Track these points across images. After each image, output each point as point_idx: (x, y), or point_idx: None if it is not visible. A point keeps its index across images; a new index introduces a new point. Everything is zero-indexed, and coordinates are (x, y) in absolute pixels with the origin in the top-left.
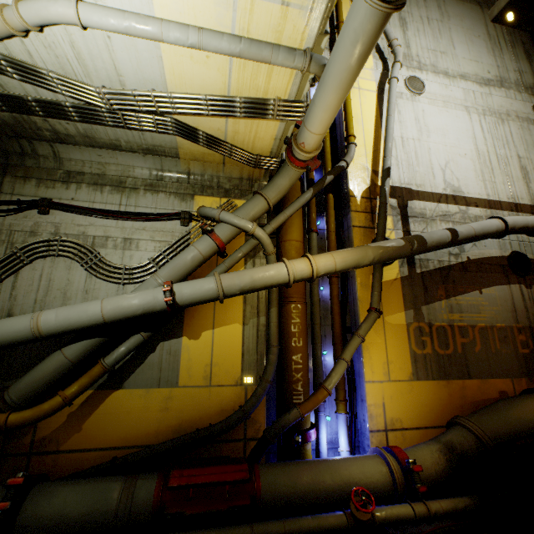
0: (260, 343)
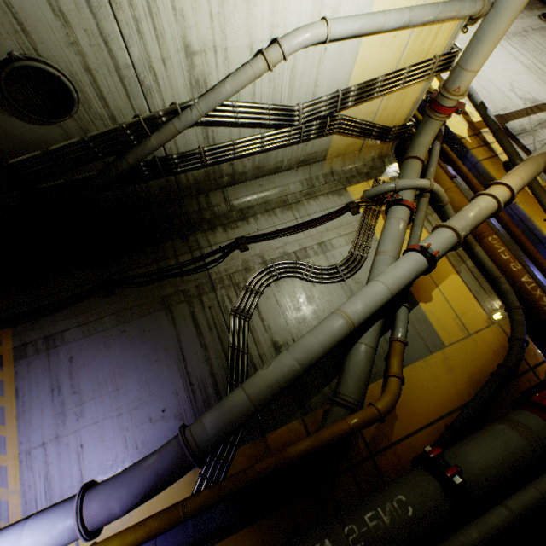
0: (481, 283)
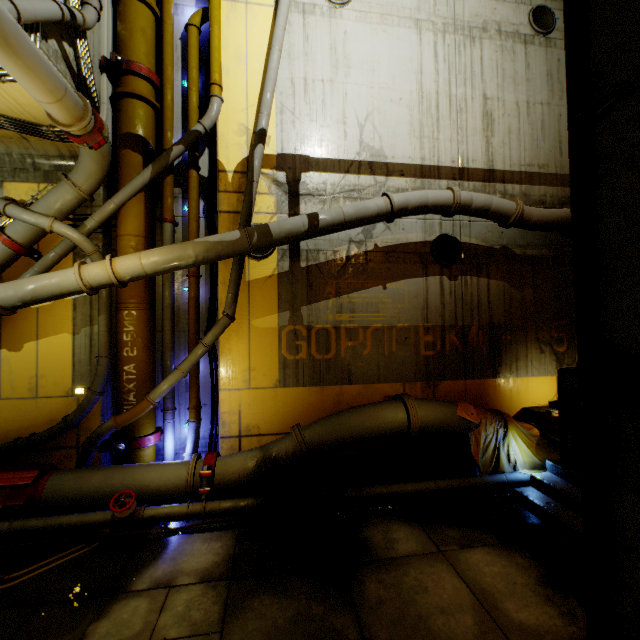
0: (95, 353)
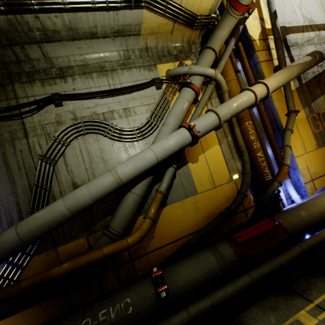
0: (233, 153)
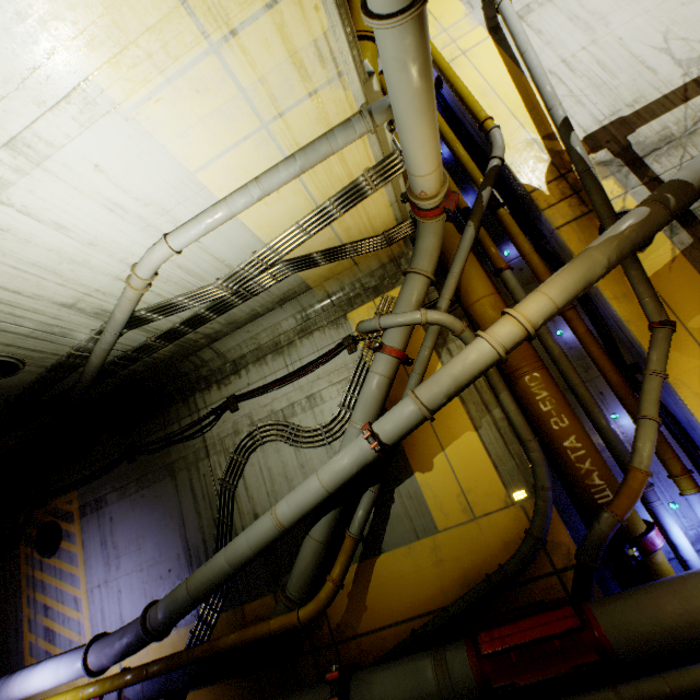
0: (510, 443)
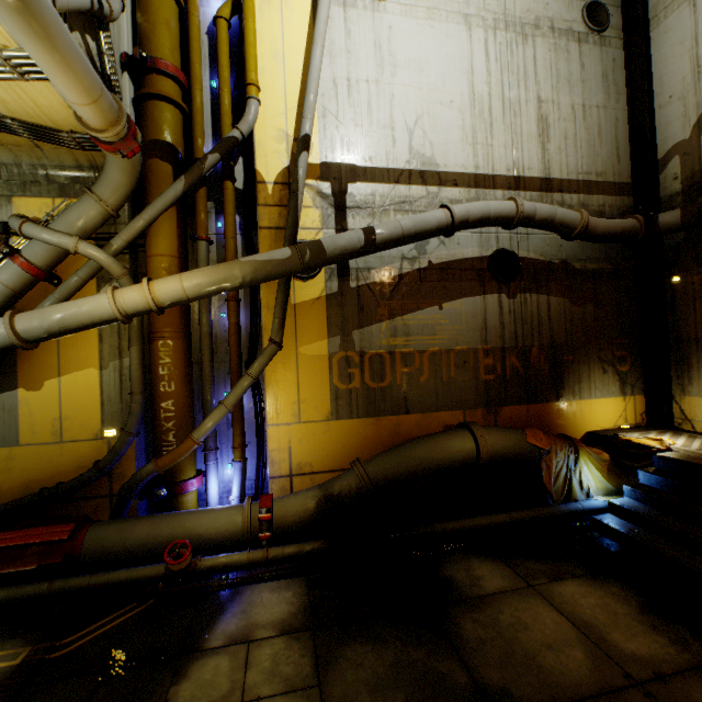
0: (126, 390)
